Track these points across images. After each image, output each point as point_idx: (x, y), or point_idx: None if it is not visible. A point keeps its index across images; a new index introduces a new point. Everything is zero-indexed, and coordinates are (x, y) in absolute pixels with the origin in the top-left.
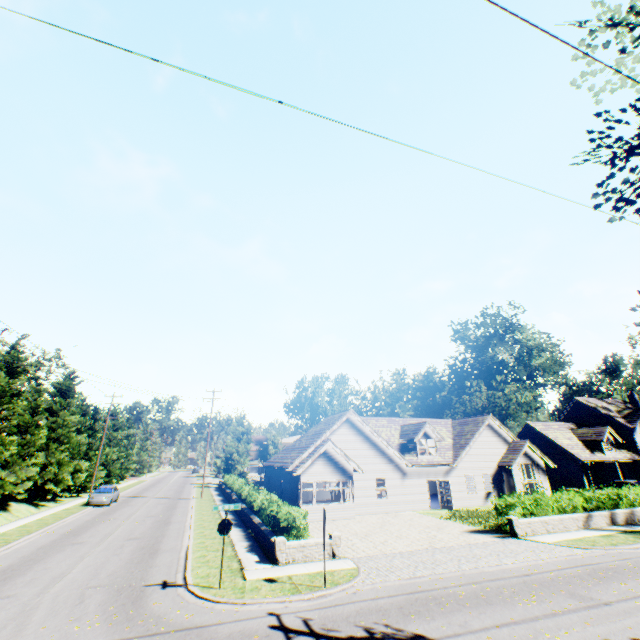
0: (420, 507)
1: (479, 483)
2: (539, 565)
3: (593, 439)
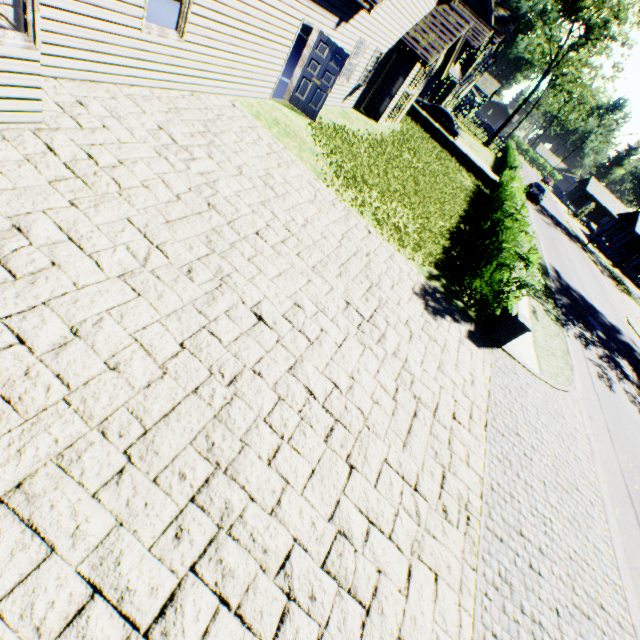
0: (254, 92)
1: (362, 67)
2: (635, 564)
3: (467, 40)
